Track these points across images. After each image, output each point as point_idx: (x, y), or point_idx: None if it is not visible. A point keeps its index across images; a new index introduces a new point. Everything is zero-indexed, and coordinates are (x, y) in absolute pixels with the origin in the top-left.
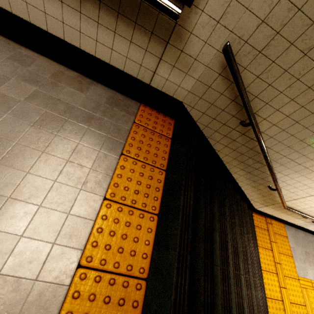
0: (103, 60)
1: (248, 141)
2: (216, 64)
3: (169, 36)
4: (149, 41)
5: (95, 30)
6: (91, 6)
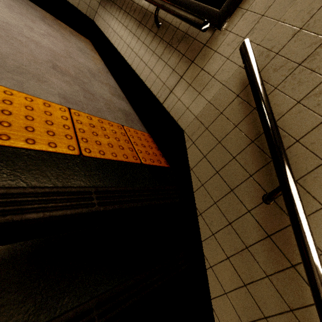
0: (142, 80)
1: (283, 269)
2: (235, 82)
3: (196, 56)
4: (179, 62)
5: (149, 58)
6: (155, 42)
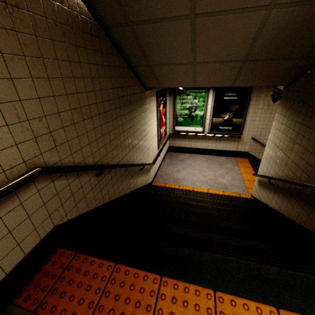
0: (224, 150)
1: None
2: (251, 141)
3: (238, 140)
4: (234, 143)
5: (222, 145)
6: (221, 142)
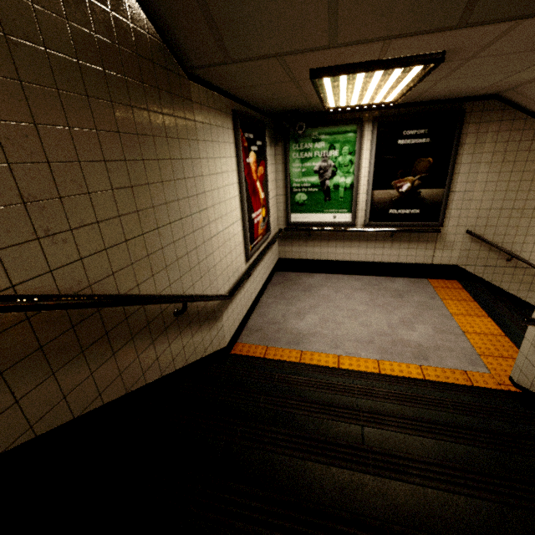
0: (402, 262)
1: (524, 271)
2: (466, 239)
3: (436, 239)
4: (426, 245)
5: (398, 252)
6: (396, 244)
